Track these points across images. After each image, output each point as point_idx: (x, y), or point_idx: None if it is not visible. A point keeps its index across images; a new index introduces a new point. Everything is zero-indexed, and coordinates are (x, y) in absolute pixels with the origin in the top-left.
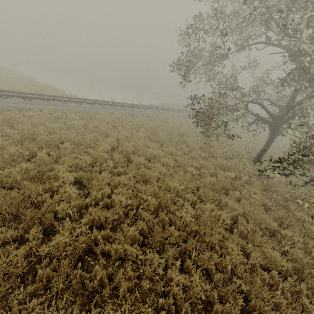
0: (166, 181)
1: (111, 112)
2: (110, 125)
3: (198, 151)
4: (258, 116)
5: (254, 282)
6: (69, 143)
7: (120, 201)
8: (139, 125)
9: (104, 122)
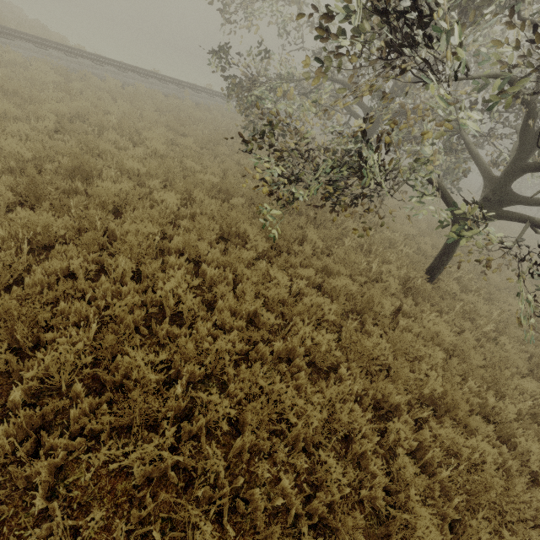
0: (120, 158)
1: (131, 82)
2: (108, 96)
3: (238, 156)
4: (350, 109)
5: (129, 243)
6: (4, 94)
7: (28, 160)
8: (167, 108)
9: (104, 92)
